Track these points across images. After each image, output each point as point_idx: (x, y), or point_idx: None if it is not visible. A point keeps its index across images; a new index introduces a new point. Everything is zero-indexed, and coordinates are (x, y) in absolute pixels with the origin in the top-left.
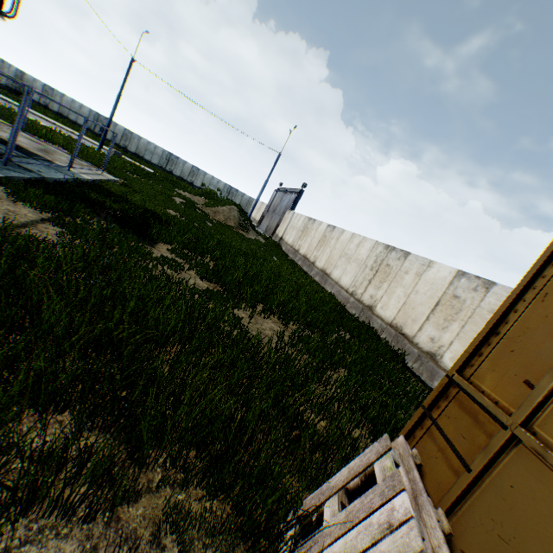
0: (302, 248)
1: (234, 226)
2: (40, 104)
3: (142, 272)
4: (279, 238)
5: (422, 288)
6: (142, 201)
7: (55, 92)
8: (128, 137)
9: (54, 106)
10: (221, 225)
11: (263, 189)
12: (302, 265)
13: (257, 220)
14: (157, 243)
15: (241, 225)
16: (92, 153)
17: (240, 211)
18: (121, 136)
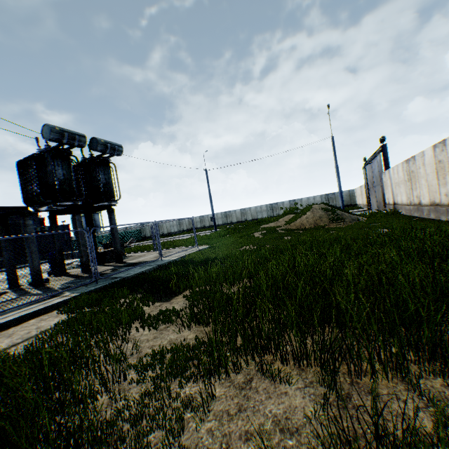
0: (421, 197)
1: (324, 225)
2: (201, 227)
3: (27, 370)
4: (391, 205)
5: None
6: (208, 254)
7: (204, 217)
8: (244, 213)
9: (206, 224)
10: (307, 231)
11: (337, 175)
12: (436, 216)
13: (365, 204)
14: (182, 292)
15: (331, 219)
16: (197, 238)
17: (324, 207)
18: (240, 215)
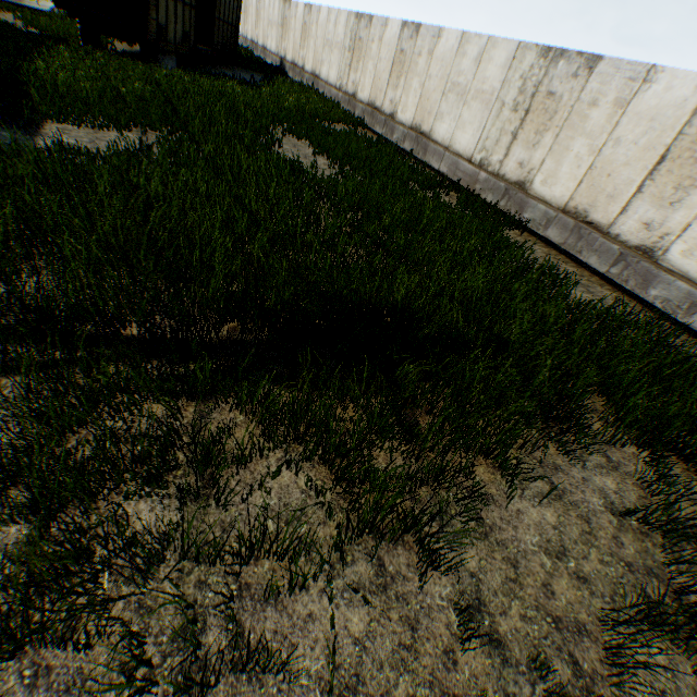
0: None
1: None
2: None
3: None
4: None
5: (253, 13)
6: None
7: None
8: None
9: None
10: None
11: None
12: None
13: None
14: None
15: None
16: None
17: None
18: None
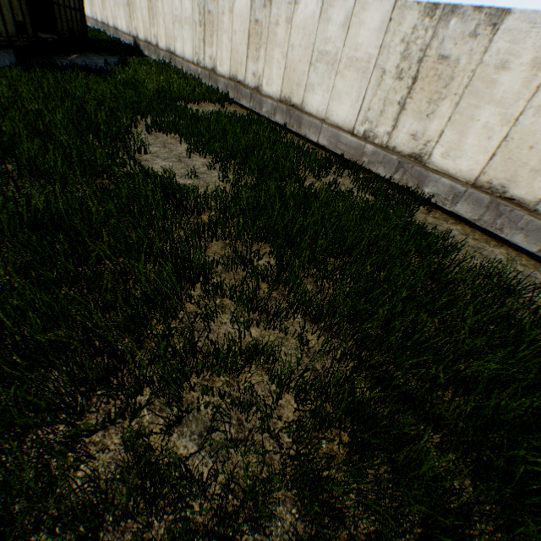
0: None
1: None
2: None
3: None
4: None
5: None
6: None
7: None
8: None
9: None
10: None
11: None
12: None
13: None
14: None
15: None
16: None
17: None
18: None
